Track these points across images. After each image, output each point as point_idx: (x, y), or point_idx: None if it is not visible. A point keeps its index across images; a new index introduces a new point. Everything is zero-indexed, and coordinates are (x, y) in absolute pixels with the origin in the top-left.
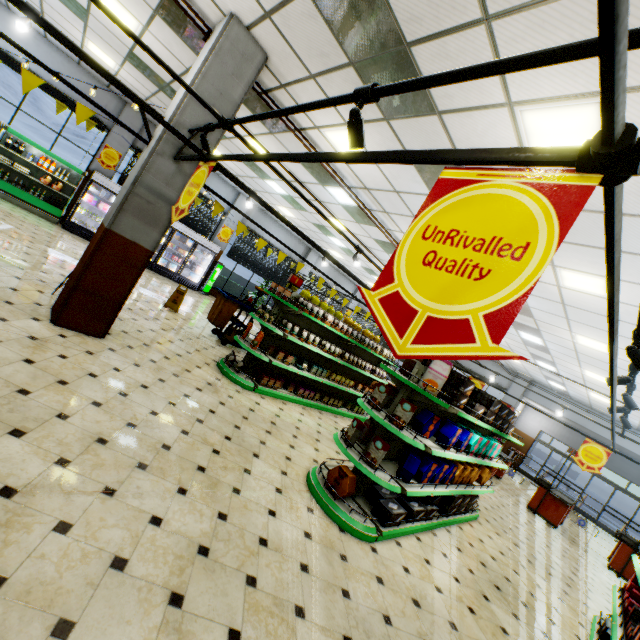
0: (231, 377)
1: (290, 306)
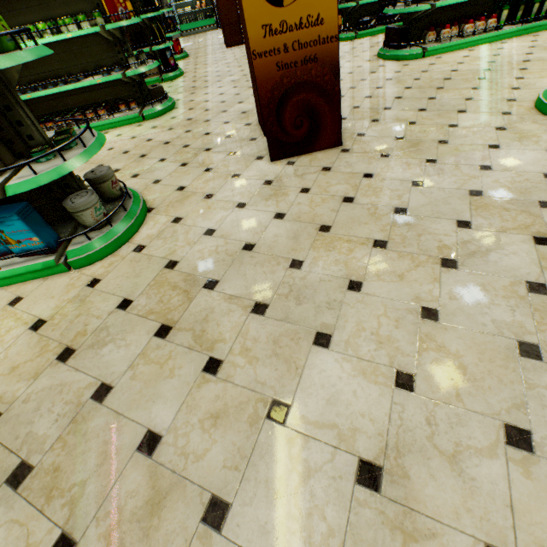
0: None
1: None
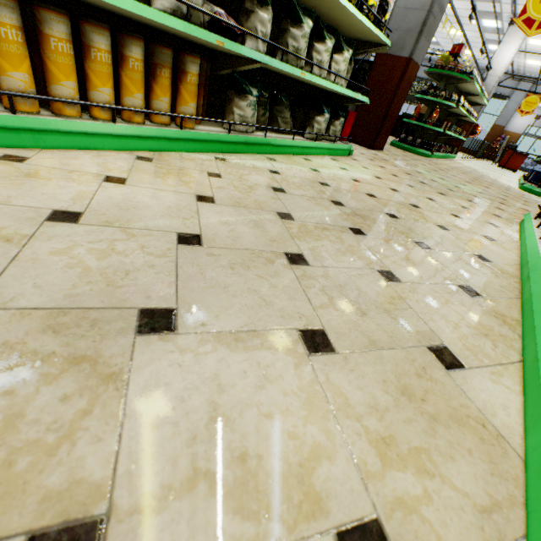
0: (418, 153)
1: (465, 79)
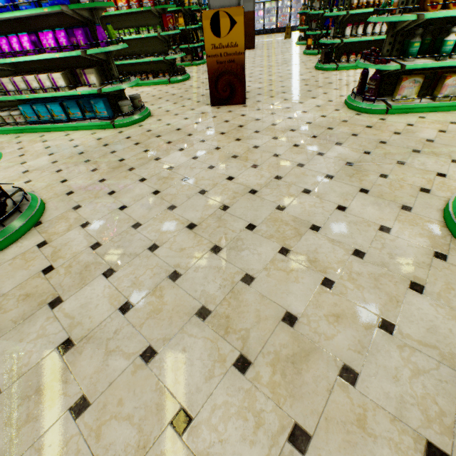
0: (297, 44)
1: None
